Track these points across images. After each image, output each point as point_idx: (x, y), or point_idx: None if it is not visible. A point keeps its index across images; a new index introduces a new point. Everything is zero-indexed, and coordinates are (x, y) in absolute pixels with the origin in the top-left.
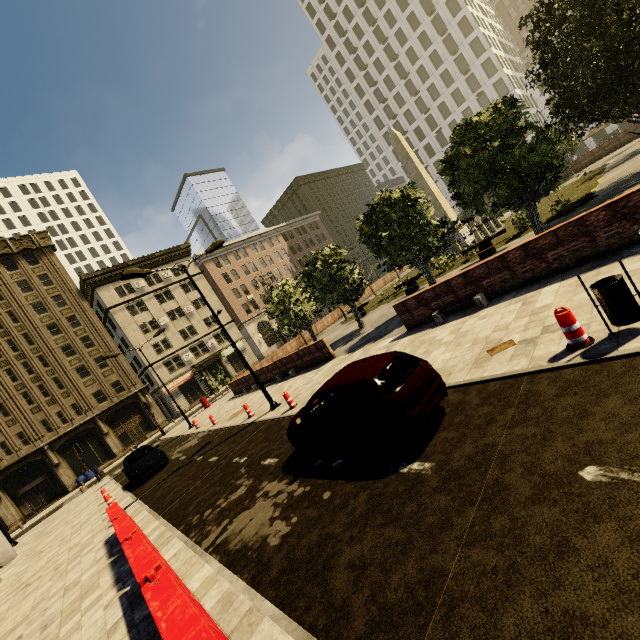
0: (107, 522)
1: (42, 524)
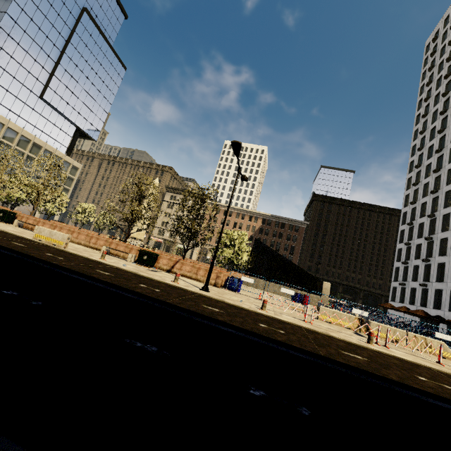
0: None
1: None
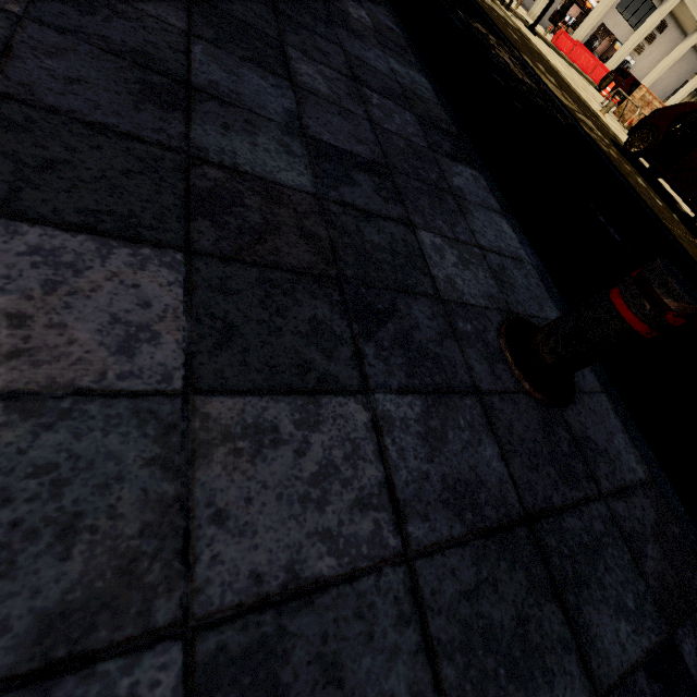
0: None
1: None
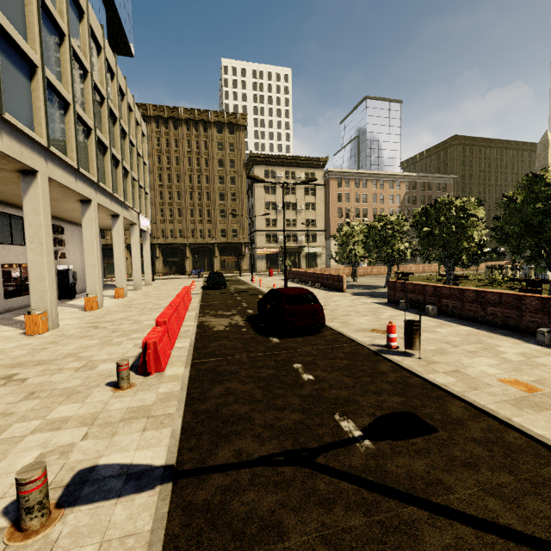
0: None
1: (167, 280)
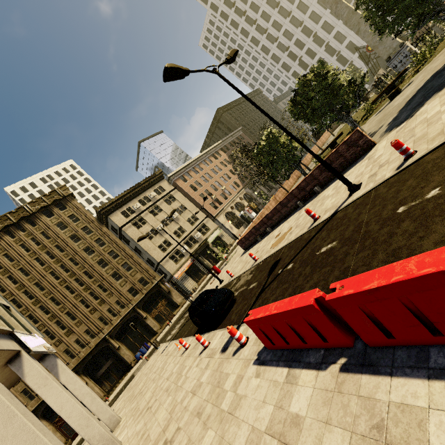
0: (220, 354)
1: (126, 391)
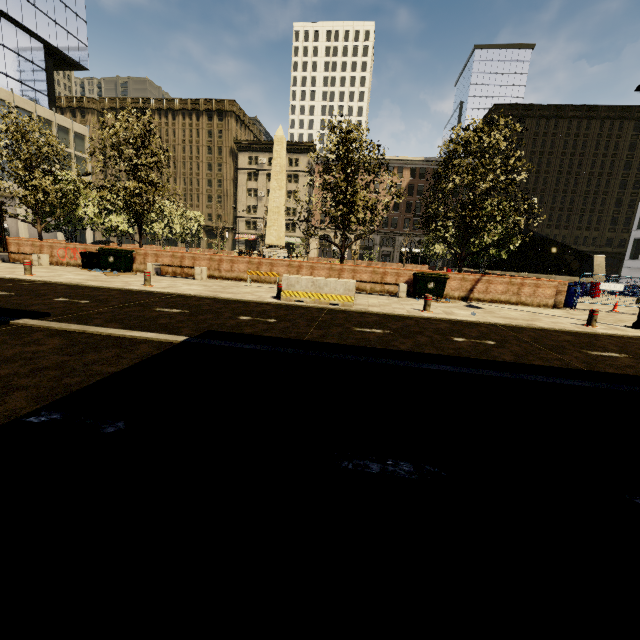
0: None
1: None
